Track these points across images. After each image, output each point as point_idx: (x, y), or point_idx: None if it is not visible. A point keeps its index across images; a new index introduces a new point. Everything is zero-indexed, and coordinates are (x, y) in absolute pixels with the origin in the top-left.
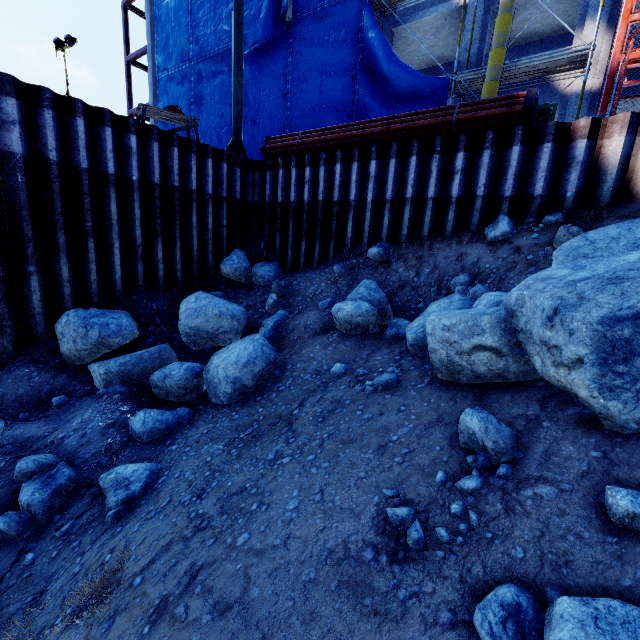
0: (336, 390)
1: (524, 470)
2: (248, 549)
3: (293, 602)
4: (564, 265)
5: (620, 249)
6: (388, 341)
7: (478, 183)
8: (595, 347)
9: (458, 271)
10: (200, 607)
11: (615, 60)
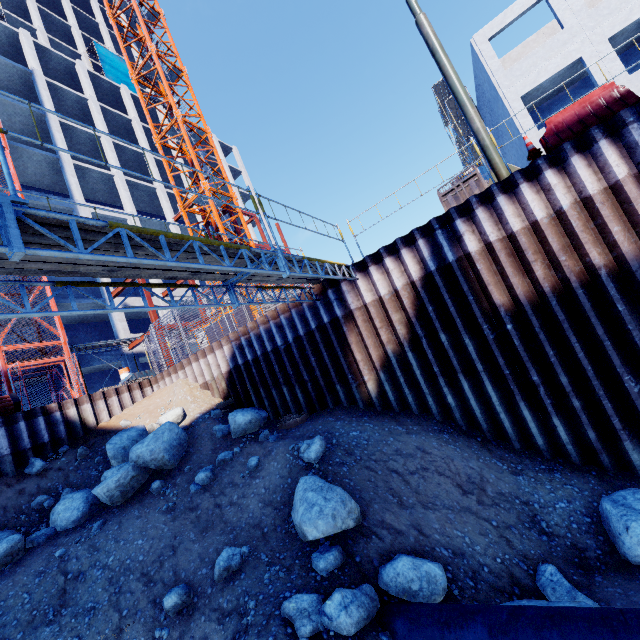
0: (80, 550)
1: (172, 482)
2: (147, 552)
3: (171, 532)
4: (137, 444)
5: (127, 441)
6: (49, 541)
7: (4, 447)
8: (164, 452)
9: (30, 498)
10: (157, 562)
11: (5, 368)
